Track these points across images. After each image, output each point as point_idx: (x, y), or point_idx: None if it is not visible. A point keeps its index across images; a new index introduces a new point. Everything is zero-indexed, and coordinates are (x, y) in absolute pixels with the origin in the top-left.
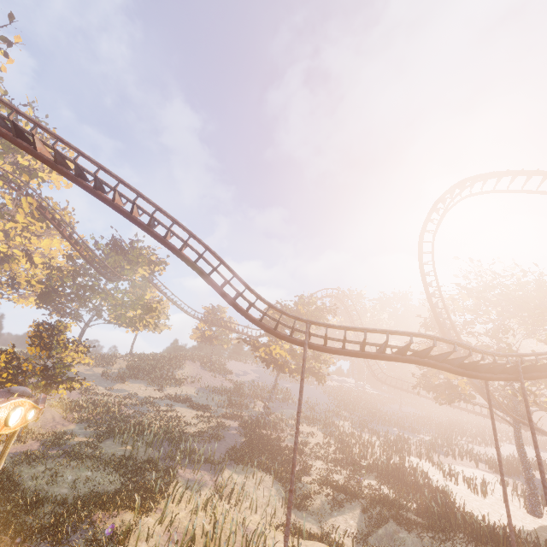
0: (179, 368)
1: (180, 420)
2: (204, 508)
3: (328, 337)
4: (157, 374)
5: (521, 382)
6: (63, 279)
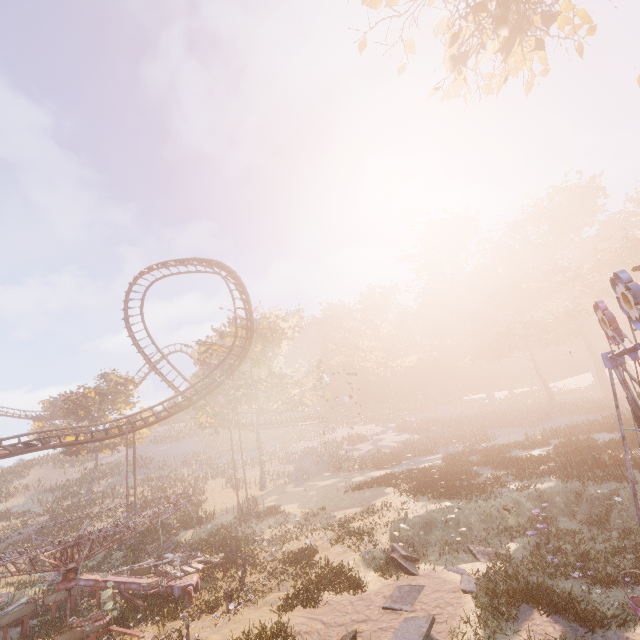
0: (18, 480)
1: None
2: None
3: None
4: None
5: (126, 434)
6: None
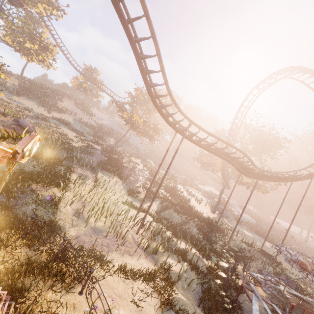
0: (59, 101)
1: (67, 137)
2: (92, 190)
3: (191, 132)
4: (45, 100)
5: (257, 180)
6: None
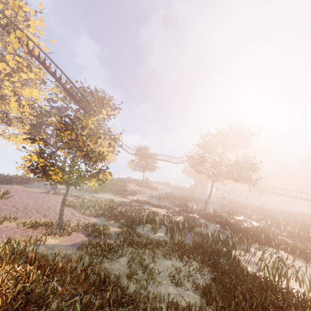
0: (125, 186)
1: (162, 214)
2: None
3: None
4: (116, 188)
5: None
6: (50, 112)
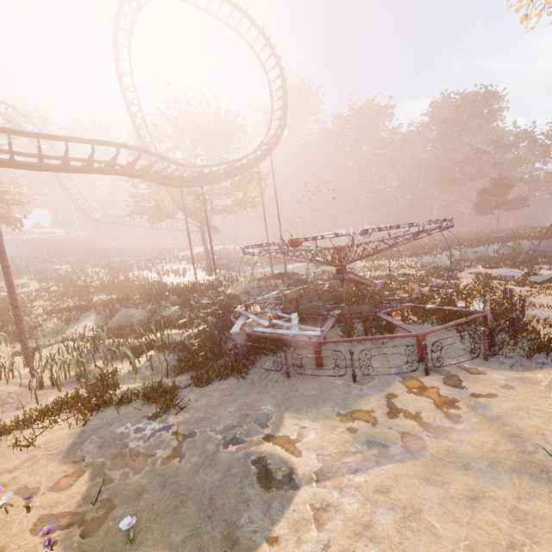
0: None
1: None
2: None
3: (14, 151)
4: None
5: (202, 186)
6: None
